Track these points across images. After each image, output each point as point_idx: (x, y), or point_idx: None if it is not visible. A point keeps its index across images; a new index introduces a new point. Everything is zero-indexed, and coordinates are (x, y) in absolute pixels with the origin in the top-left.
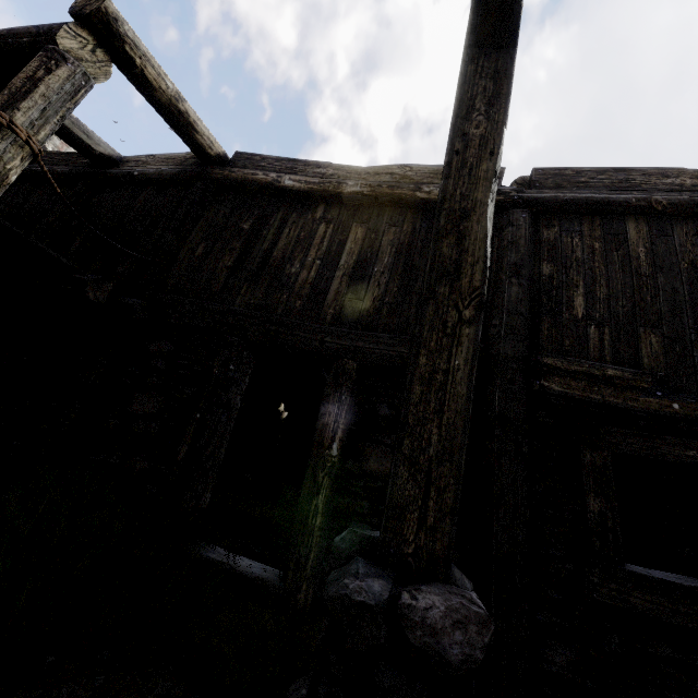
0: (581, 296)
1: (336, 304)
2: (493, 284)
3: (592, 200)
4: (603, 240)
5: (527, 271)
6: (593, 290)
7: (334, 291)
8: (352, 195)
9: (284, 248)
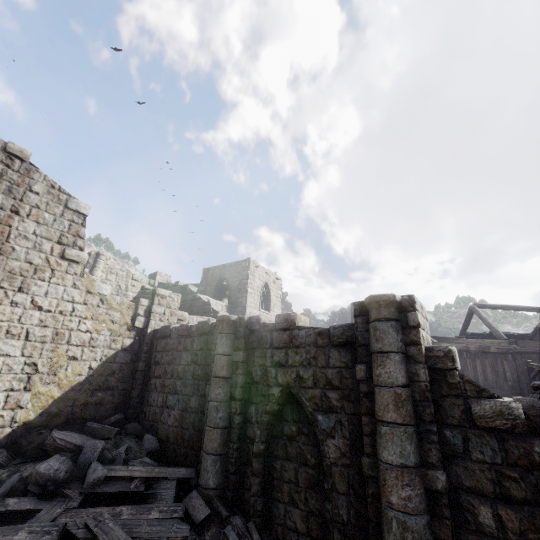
0: (537, 377)
1: (482, 382)
2: (517, 375)
3: (533, 352)
4: (538, 362)
5: (524, 373)
6: (539, 375)
7: (480, 379)
8: (473, 351)
9: (461, 367)
